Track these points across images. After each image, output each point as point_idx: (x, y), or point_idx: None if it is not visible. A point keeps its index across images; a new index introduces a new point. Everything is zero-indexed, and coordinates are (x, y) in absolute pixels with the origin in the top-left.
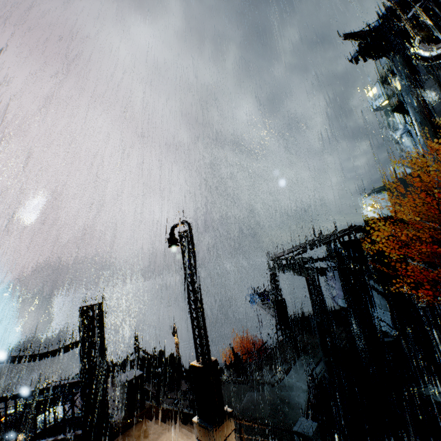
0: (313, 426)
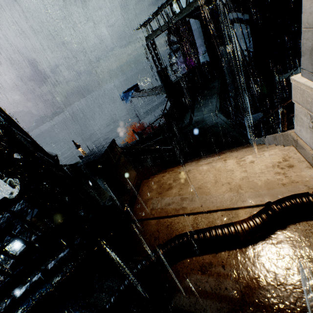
0: (260, 115)
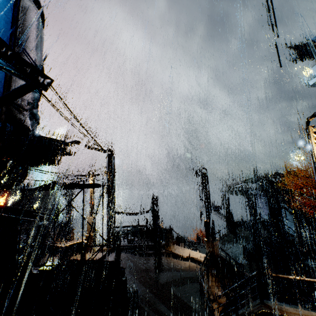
0: (246, 262)
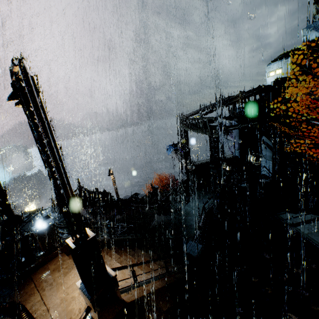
0: (198, 248)
